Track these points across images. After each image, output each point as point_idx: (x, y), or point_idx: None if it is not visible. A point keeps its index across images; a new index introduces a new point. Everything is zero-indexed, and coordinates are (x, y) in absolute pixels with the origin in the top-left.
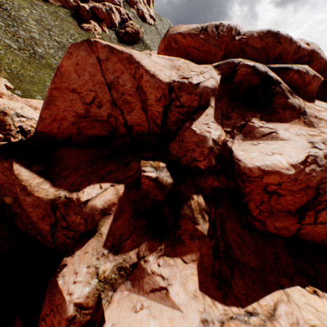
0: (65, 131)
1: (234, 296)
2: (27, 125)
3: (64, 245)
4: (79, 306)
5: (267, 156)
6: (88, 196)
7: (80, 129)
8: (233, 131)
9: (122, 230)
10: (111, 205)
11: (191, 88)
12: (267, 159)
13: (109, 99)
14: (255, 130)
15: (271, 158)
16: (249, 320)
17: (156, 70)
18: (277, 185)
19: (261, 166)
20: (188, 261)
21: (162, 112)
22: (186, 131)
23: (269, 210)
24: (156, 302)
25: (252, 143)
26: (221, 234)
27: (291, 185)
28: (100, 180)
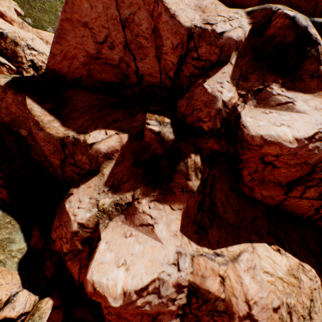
0: (75, 72)
1: (208, 240)
2: (39, 60)
3: (71, 179)
4: (81, 225)
5: (275, 126)
6: (93, 140)
7: (90, 71)
8: (247, 95)
9: (122, 174)
10: (114, 151)
11: (213, 37)
12: (273, 130)
13: (122, 40)
14: (271, 97)
15: (277, 129)
16: (215, 259)
17: (177, 9)
18: (275, 156)
19: (265, 136)
20: (175, 209)
21: (176, 63)
22: (197, 88)
23: (261, 179)
24: (142, 234)
25: (264, 111)
26: (209, 192)
27: (289, 158)
28: (106, 126)
